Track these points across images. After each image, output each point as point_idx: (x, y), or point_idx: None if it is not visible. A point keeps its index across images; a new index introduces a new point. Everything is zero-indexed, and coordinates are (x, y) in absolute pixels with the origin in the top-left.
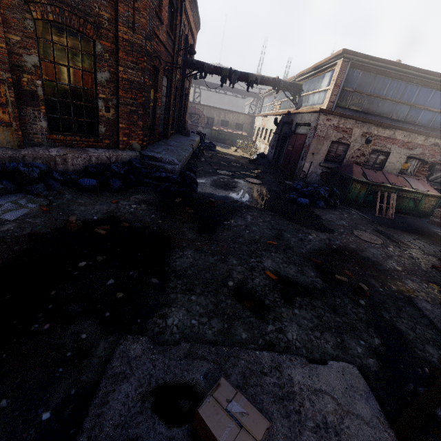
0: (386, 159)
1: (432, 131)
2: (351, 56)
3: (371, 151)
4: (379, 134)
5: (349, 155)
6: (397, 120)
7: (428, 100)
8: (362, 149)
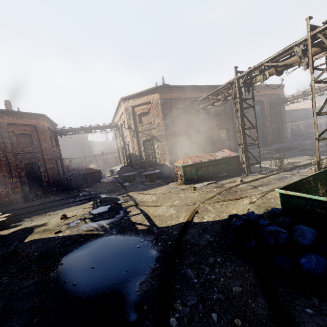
0: (300, 128)
1: (303, 119)
2: (286, 111)
3: (297, 127)
4: (297, 123)
5: (294, 130)
6: (296, 119)
7: (299, 114)
8: (295, 128)
